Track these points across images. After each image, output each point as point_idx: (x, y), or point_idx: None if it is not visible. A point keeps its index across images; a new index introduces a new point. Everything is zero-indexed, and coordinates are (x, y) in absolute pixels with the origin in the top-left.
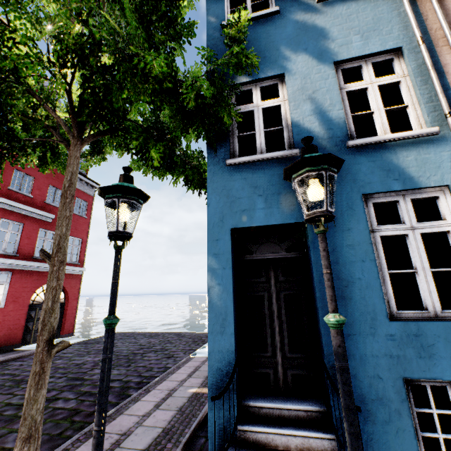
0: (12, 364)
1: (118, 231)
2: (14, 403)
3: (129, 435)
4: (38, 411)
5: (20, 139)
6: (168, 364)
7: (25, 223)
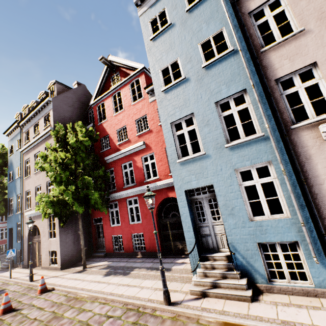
0: None
1: None
2: None
3: None
4: None
5: None
6: None
7: None
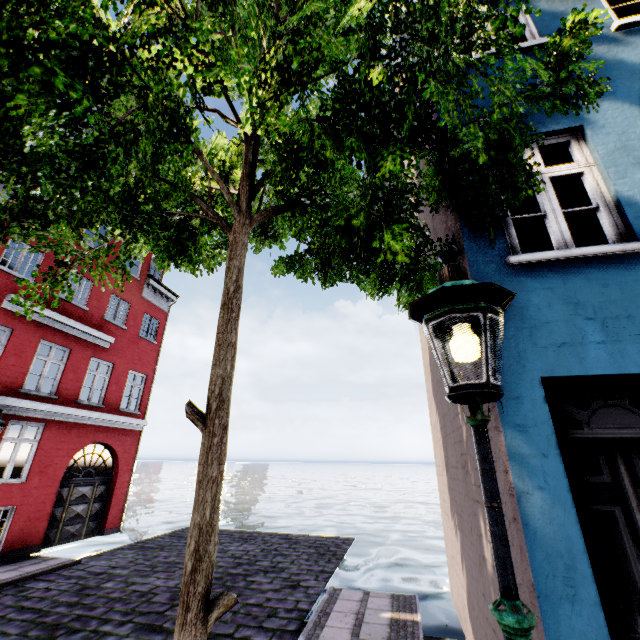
0: (32, 587)
1: (489, 384)
2: None
3: None
4: None
5: (162, 211)
6: (299, 603)
7: (73, 349)
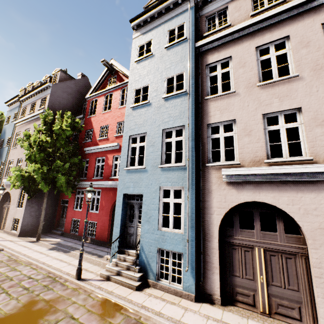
0: None
1: None
2: None
3: None
4: None
5: None
6: None
7: None
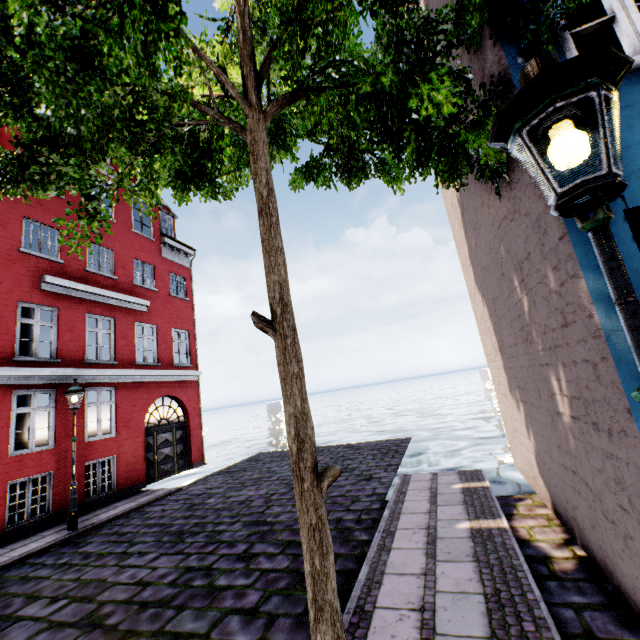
0: (151, 511)
1: (612, 174)
2: (196, 567)
3: (434, 611)
4: (334, 594)
5: (170, 123)
6: (376, 489)
7: (116, 317)
